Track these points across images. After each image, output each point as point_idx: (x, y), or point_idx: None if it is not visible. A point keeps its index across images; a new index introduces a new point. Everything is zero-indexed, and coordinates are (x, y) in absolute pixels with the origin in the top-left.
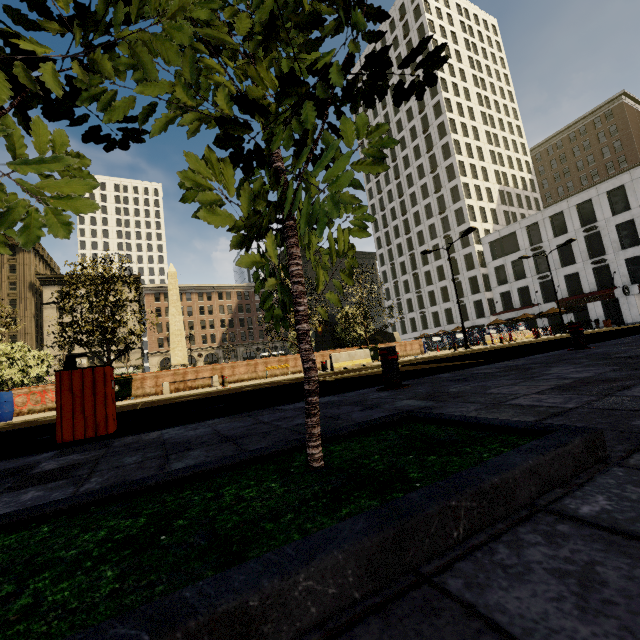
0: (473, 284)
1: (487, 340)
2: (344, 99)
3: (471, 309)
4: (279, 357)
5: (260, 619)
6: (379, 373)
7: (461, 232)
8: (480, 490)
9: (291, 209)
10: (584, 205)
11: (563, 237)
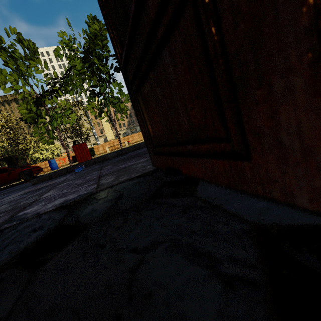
0: None
1: None
2: (115, 71)
3: None
4: None
5: (106, 157)
6: None
7: None
8: (134, 146)
9: (107, 105)
10: None
11: None
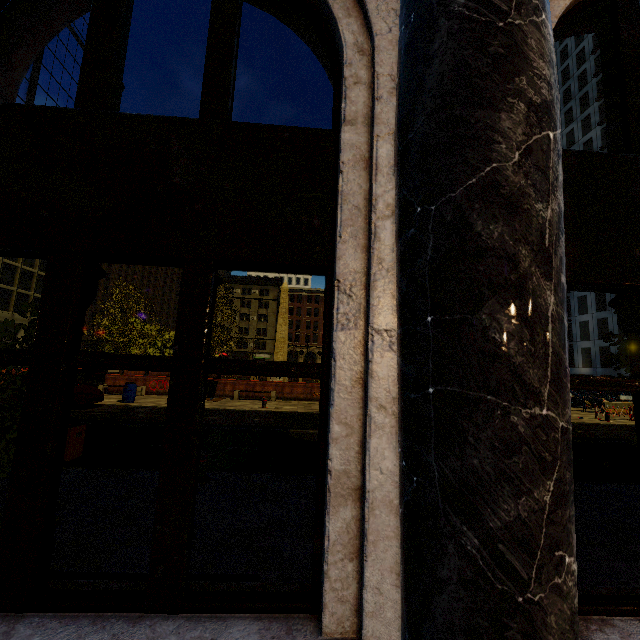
0: None
1: (607, 408)
2: None
3: None
4: None
5: None
6: None
7: None
8: None
9: None
10: None
11: None
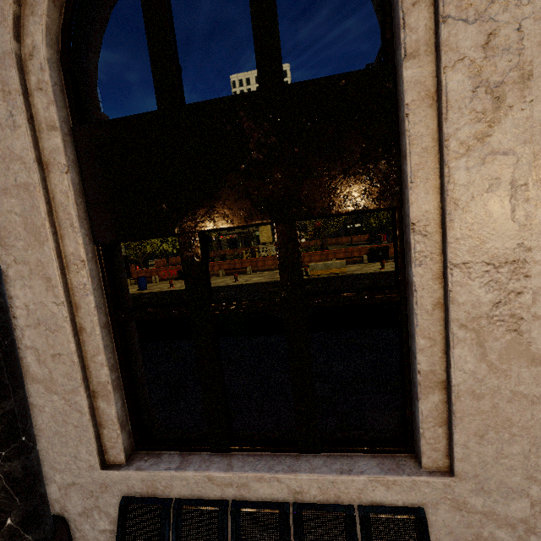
0: None
1: None
2: None
3: None
4: None
5: None
6: None
7: None
8: None
9: None
10: None
11: None
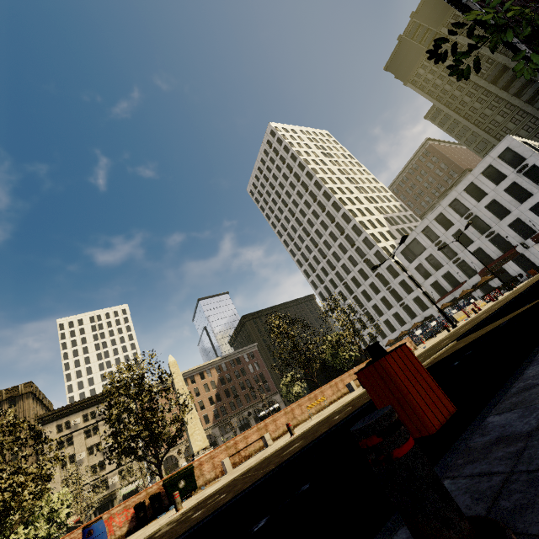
0: (404, 286)
1: (456, 318)
2: None
3: (414, 306)
4: (308, 395)
5: None
6: (465, 343)
7: (374, 253)
8: None
9: None
10: (453, 203)
11: (452, 228)
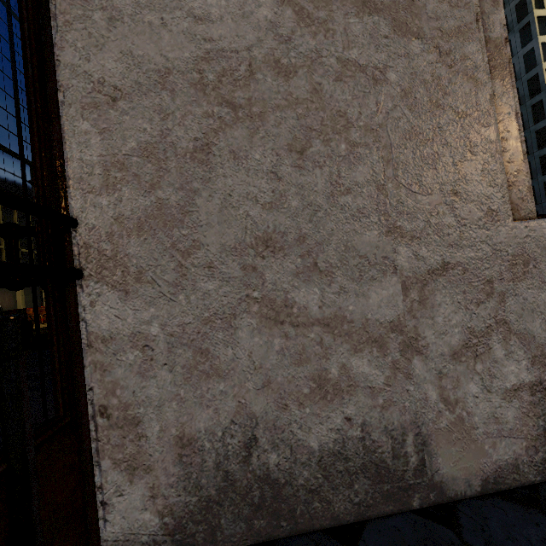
0: None
1: None
2: None
3: None
4: None
5: None
6: None
7: (538, 130)
8: None
9: None
10: None
11: None
